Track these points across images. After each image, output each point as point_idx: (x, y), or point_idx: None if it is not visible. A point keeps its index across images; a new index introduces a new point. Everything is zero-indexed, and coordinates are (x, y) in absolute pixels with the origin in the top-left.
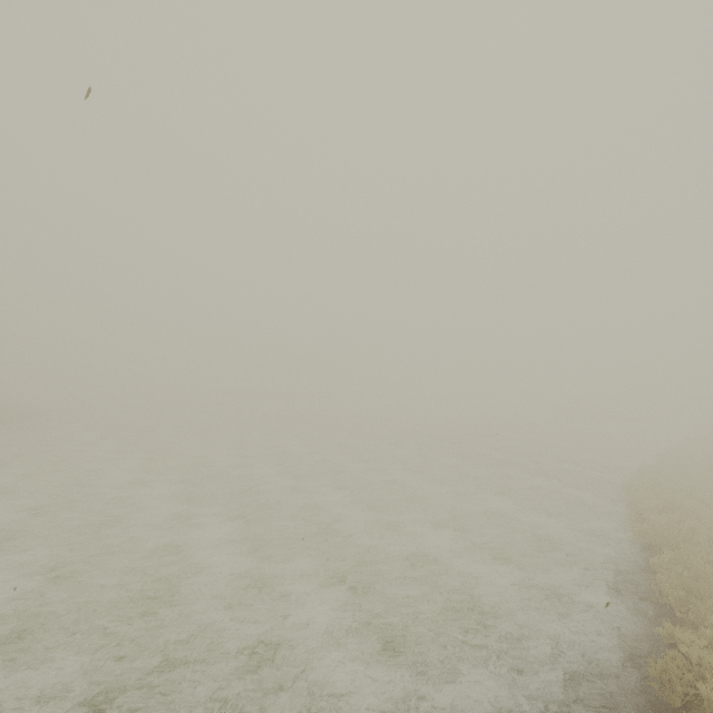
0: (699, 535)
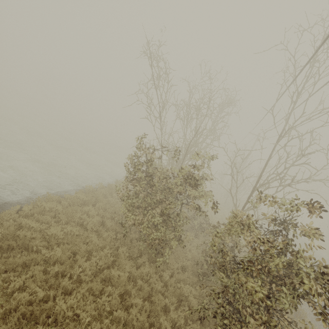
0: None
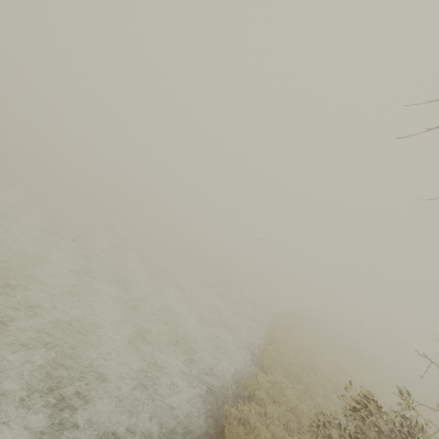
0: (289, 344)
